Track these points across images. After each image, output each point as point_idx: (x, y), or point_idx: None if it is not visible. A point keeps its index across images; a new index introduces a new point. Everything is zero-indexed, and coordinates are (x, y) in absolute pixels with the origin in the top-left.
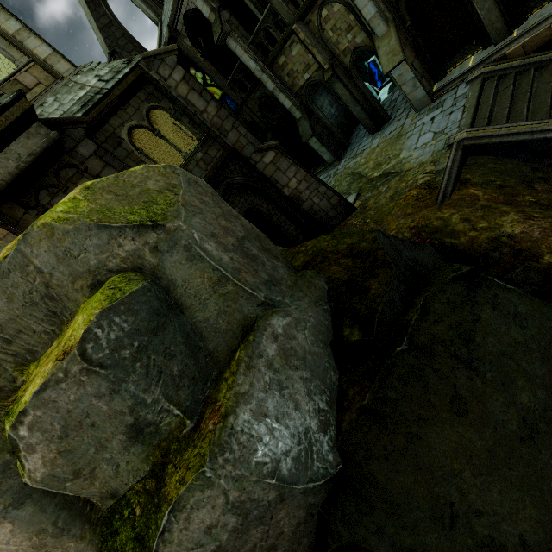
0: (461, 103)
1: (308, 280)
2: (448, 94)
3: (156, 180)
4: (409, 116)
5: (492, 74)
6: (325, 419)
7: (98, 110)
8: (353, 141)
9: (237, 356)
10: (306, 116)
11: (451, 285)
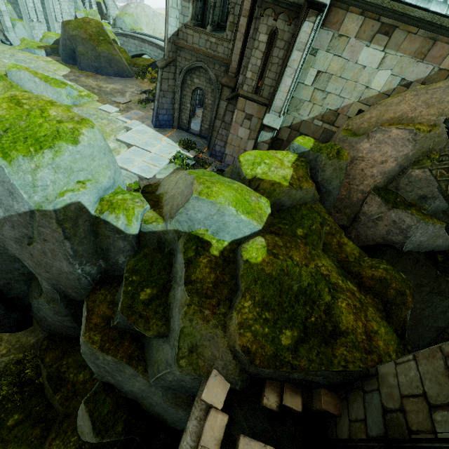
0: None
1: None
2: None
3: None
4: None
5: None
6: (415, 248)
7: None
8: None
9: (443, 223)
10: None
11: None
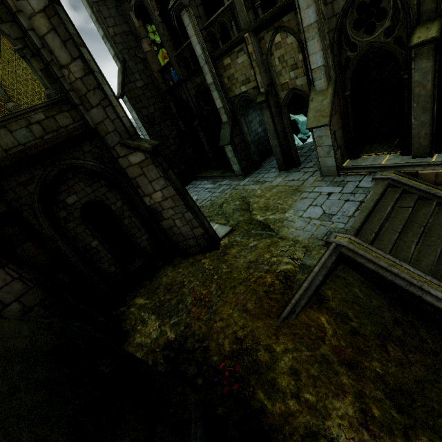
0: (359, 196)
1: None
2: (353, 177)
3: None
4: (314, 175)
5: (399, 184)
6: None
7: None
8: (265, 164)
9: None
10: (231, 123)
11: None
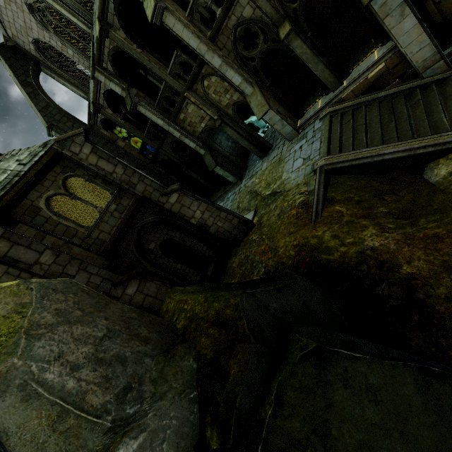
0: (318, 135)
1: (175, 364)
2: (308, 127)
3: (6, 303)
4: (285, 145)
5: (336, 112)
6: None
7: (16, 190)
8: (249, 163)
9: None
10: (208, 152)
11: (301, 365)
